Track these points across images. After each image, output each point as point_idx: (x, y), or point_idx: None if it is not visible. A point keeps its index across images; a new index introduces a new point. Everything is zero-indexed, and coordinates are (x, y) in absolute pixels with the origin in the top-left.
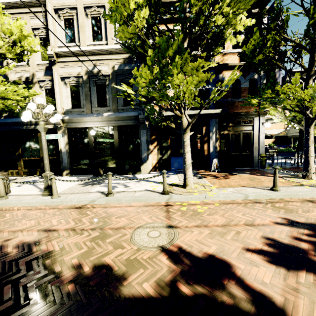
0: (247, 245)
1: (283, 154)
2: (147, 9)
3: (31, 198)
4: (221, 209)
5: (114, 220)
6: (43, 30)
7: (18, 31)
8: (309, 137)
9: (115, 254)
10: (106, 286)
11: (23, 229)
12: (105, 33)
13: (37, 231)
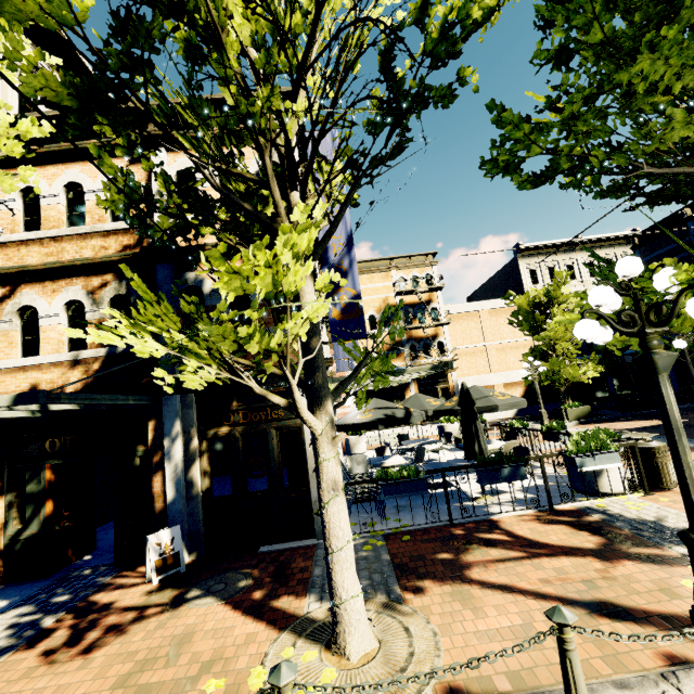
0: None
1: (389, 488)
2: None
3: None
4: None
5: None
6: None
7: None
8: (319, 472)
9: None
10: None
11: None
12: None
13: None
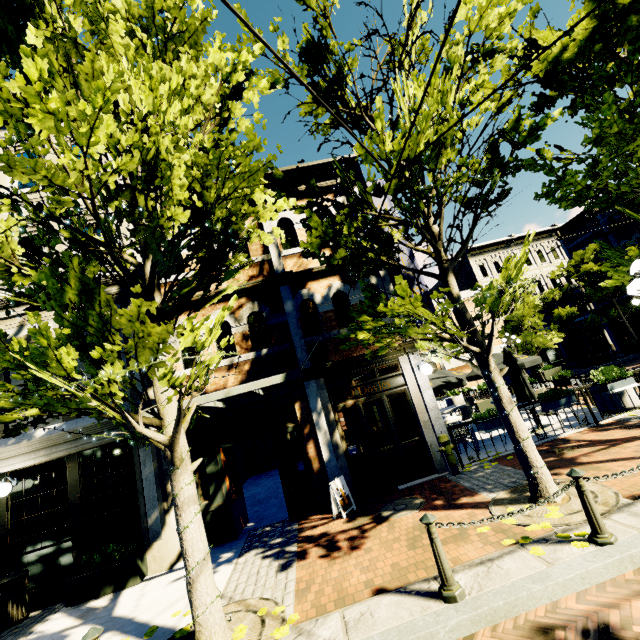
0: None
1: (487, 425)
2: (11, 220)
3: None
4: None
5: None
6: None
7: None
8: (498, 393)
9: None
10: None
11: None
12: None
13: None
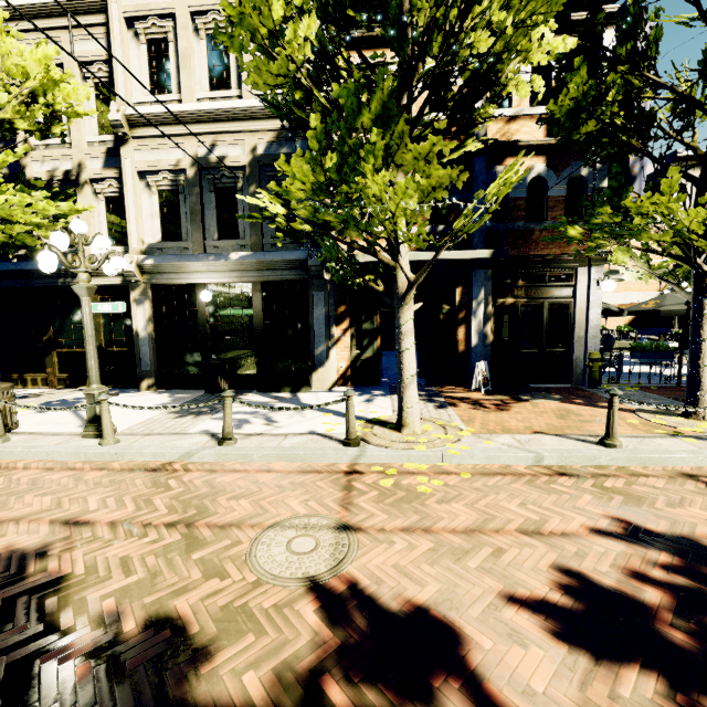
0: (512, 585)
1: (644, 355)
2: (313, 18)
3: (59, 442)
4: (474, 488)
5: (224, 504)
6: (102, 67)
7: (40, 71)
8: (702, 320)
9: (203, 592)
10: (160, 674)
11: (23, 518)
12: (237, 72)
13: (50, 524)
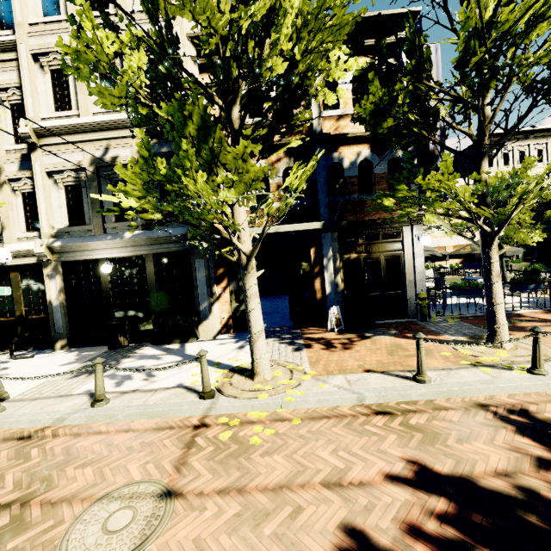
0: None
1: (460, 292)
2: (142, 52)
3: None
4: (299, 436)
5: (69, 475)
6: (15, 92)
7: None
8: (491, 267)
9: None
10: None
11: None
12: None
13: None
